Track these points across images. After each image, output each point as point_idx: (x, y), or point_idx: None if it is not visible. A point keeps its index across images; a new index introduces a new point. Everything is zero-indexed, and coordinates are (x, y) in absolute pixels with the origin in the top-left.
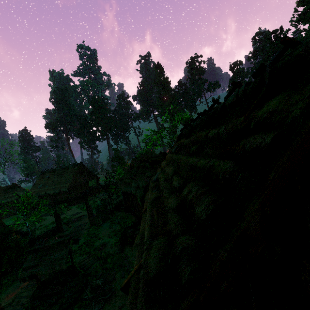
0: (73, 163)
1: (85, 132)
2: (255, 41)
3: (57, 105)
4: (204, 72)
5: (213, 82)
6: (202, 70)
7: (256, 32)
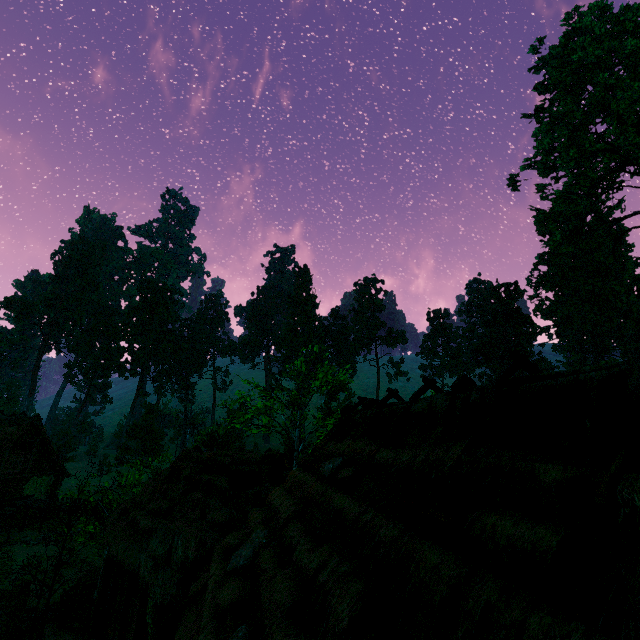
0: (12, 414)
1: (95, 344)
2: (472, 290)
3: (62, 270)
4: (383, 308)
5: (397, 331)
6: (381, 304)
7: (475, 278)
